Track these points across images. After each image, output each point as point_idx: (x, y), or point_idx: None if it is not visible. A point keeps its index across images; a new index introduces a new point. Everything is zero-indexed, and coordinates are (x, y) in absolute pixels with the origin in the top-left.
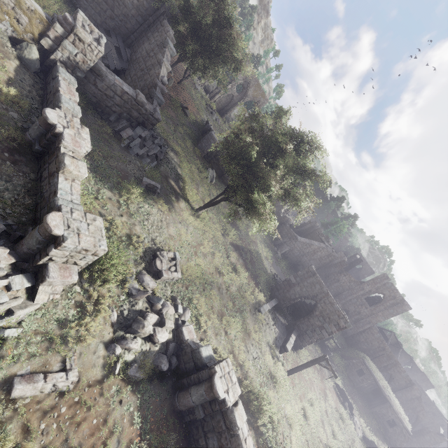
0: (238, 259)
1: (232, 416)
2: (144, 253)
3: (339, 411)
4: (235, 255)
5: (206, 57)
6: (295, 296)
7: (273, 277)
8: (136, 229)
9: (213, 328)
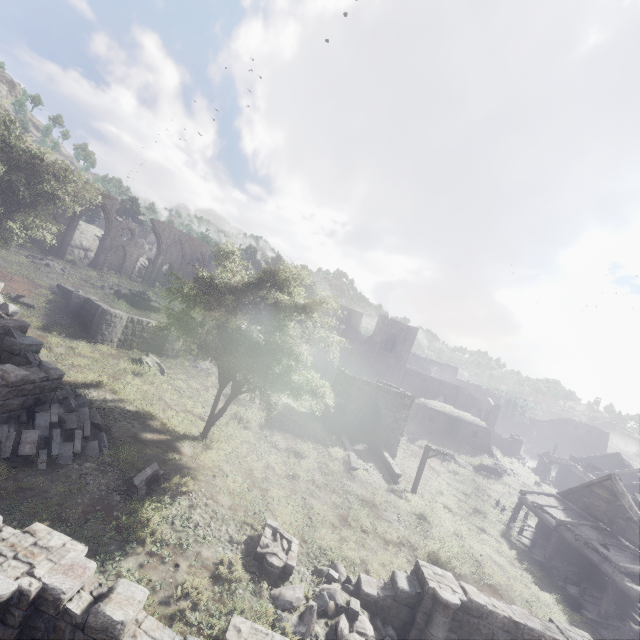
0: (285, 437)
1: (475, 604)
2: (247, 571)
3: (450, 470)
4: (280, 437)
5: (17, 215)
6: (354, 415)
7: (311, 411)
8: (206, 556)
9: (356, 544)
